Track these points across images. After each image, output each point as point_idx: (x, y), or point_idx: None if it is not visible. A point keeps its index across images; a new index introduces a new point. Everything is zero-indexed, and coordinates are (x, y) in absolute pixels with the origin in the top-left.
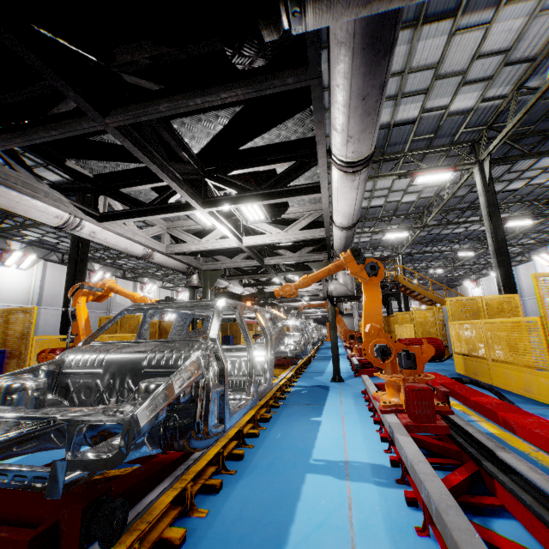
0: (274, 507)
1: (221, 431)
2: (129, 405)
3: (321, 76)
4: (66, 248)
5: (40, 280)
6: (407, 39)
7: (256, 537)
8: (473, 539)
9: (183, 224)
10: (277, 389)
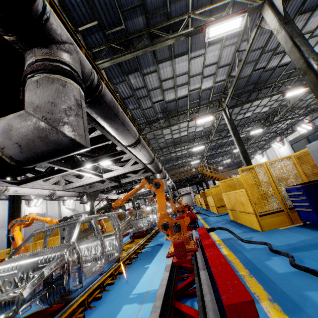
0: None
1: (80, 287)
2: (20, 288)
3: (96, 124)
4: None
5: None
6: (169, 64)
7: None
8: (157, 309)
9: (70, 172)
10: (132, 252)
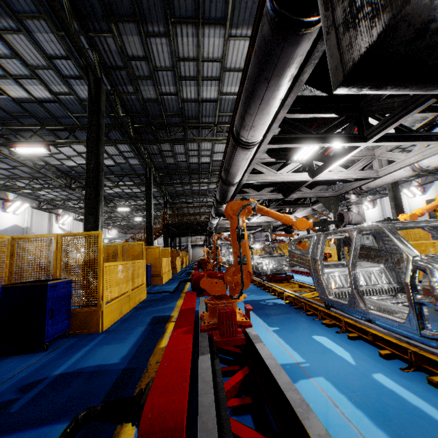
0: None
1: None
2: None
3: None
4: None
5: None
6: None
7: None
8: None
9: None
10: None
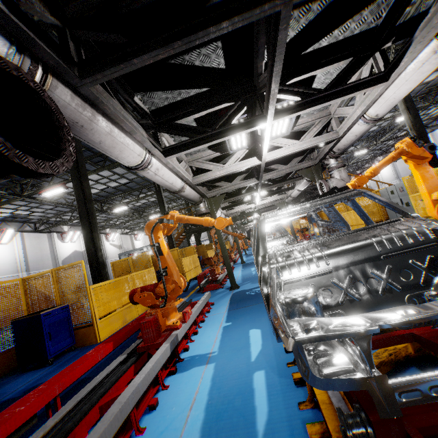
0: None
1: None
2: None
3: None
4: (37, 217)
5: (22, 250)
6: None
7: None
8: None
9: (201, 155)
10: None
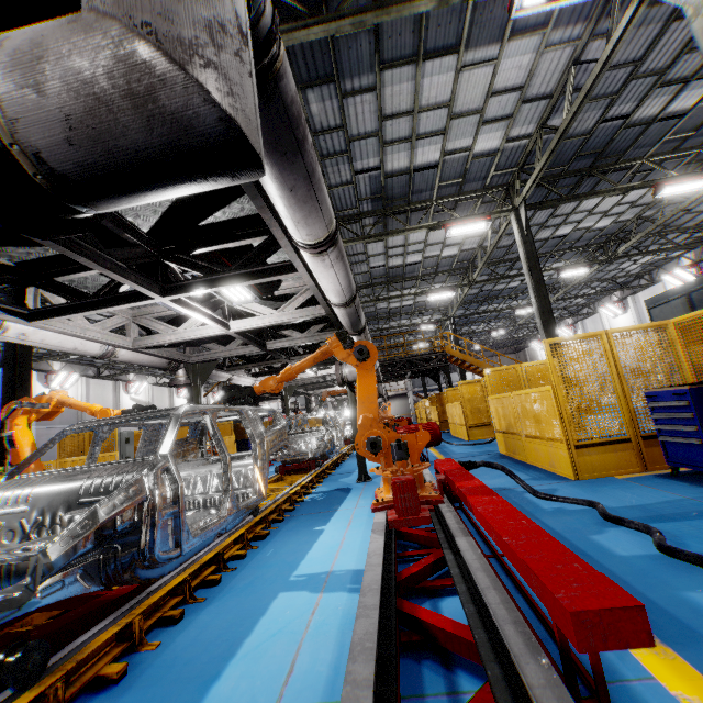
0: (234, 626)
1: (177, 555)
2: (41, 541)
3: None
4: None
5: None
6: (410, 76)
7: (205, 657)
8: (371, 613)
9: (153, 310)
10: (284, 499)
